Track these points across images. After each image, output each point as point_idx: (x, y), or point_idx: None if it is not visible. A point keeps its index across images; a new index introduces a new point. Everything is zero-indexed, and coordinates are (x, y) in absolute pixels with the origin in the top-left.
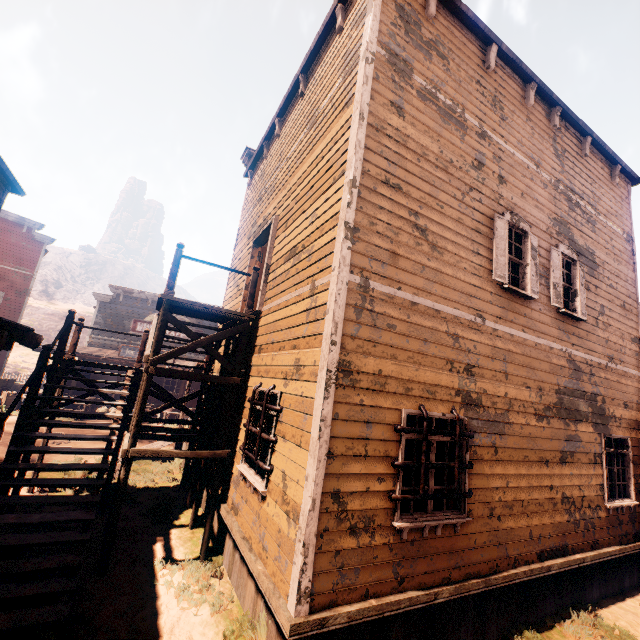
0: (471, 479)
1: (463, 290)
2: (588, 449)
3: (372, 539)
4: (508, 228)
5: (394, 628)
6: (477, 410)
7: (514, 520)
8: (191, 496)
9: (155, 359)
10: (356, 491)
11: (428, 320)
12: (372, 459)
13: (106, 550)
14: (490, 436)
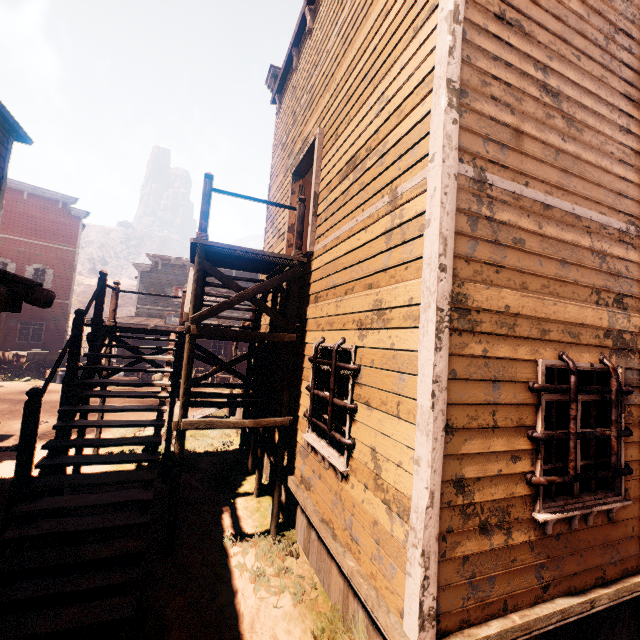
0: (626, 449)
1: (610, 186)
2: None
3: (508, 537)
4: None
5: None
6: (631, 356)
7: None
8: (252, 462)
9: (196, 317)
10: (485, 476)
11: (566, 231)
12: (502, 431)
13: (170, 529)
14: None
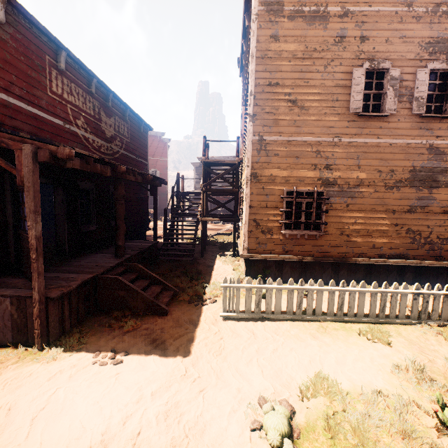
0: (328, 218)
1: (324, 126)
2: (444, 204)
3: (272, 236)
4: (370, 72)
5: (286, 267)
6: (333, 187)
7: (360, 238)
8: None
9: (203, 185)
10: (263, 219)
11: (299, 147)
12: (270, 208)
13: (201, 250)
14: (343, 199)
